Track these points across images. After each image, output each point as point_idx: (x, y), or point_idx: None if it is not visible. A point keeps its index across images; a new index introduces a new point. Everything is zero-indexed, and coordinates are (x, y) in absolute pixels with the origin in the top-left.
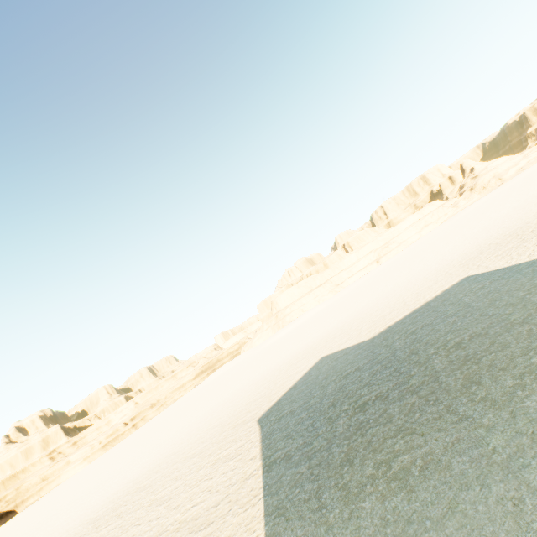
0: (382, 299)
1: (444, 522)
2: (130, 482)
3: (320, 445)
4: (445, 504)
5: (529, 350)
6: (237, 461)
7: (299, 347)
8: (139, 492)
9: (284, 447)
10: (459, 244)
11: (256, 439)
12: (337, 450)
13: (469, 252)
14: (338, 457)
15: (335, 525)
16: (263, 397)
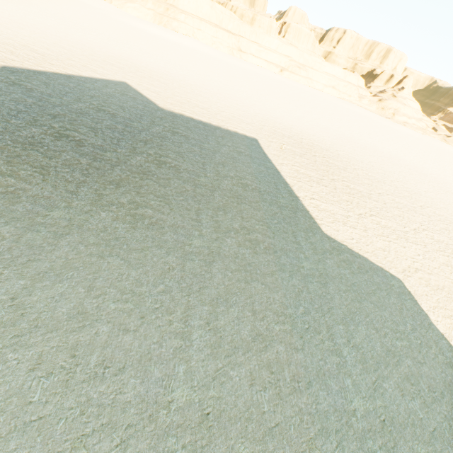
0: (223, 96)
1: None
2: None
3: None
4: None
5: (164, 197)
6: None
7: (136, 56)
8: None
9: None
10: (305, 120)
11: None
12: None
13: (292, 130)
14: None
15: None
16: (42, 56)
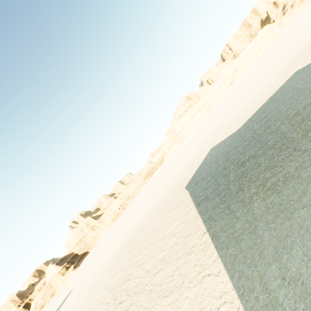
0: (239, 106)
1: (300, 199)
2: (133, 229)
3: (223, 188)
4: (299, 192)
5: None
6: (181, 207)
7: (195, 148)
8: (139, 231)
9: (203, 194)
10: (287, 51)
11: (187, 195)
12: (233, 187)
13: (296, 54)
14: (234, 190)
15: (240, 217)
16: (184, 177)
